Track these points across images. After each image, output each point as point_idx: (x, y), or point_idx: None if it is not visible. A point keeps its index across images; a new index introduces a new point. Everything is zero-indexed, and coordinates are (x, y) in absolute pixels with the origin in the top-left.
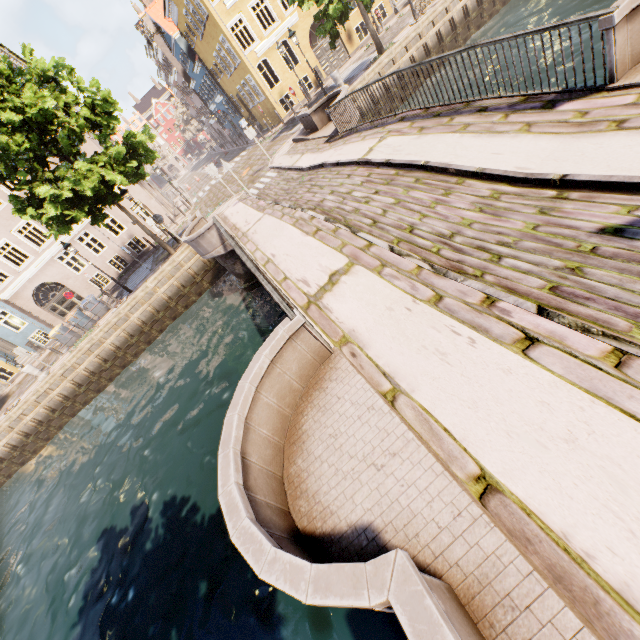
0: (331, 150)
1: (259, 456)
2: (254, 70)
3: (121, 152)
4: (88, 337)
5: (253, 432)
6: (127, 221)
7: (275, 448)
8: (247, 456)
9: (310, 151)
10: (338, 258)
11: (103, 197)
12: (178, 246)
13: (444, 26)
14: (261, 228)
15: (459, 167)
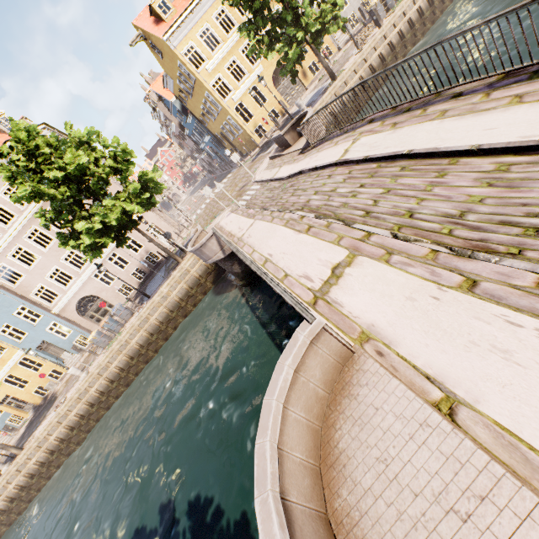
0: (306, 159)
1: (298, 491)
2: (233, 112)
3: (137, 188)
4: (117, 339)
5: (287, 459)
6: (144, 240)
7: (312, 474)
8: (286, 495)
9: (287, 163)
10: (337, 251)
11: (125, 224)
12: (184, 255)
13: (384, 49)
14: (254, 232)
15: (449, 148)
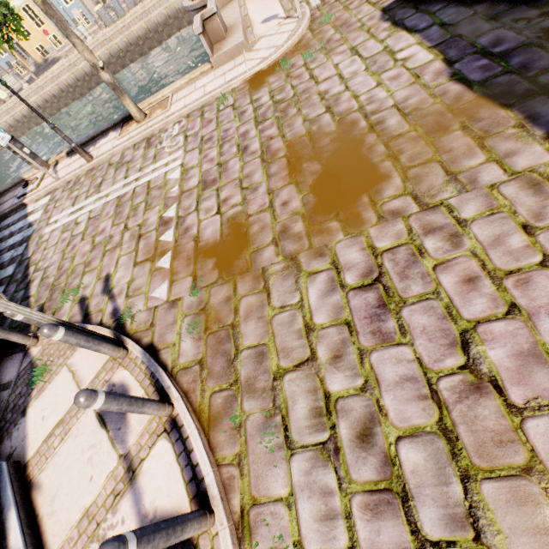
0: None
1: None
2: None
3: None
4: (122, 19)
5: None
6: None
7: None
8: None
9: None
10: None
11: None
12: None
13: None
14: None
15: None
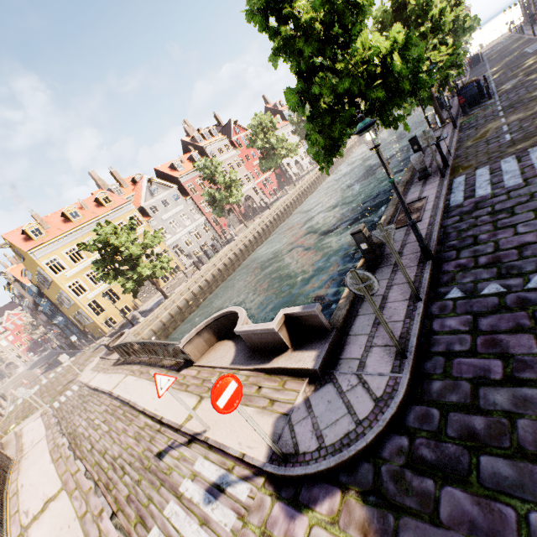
0: (109, 375)
1: None
2: (85, 307)
3: None
4: None
5: None
6: None
7: None
8: None
9: (103, 370)
10: (57, 484)
11: None
12: None
13: (203, 282)
14: (33, 452)
15: (138, 406)
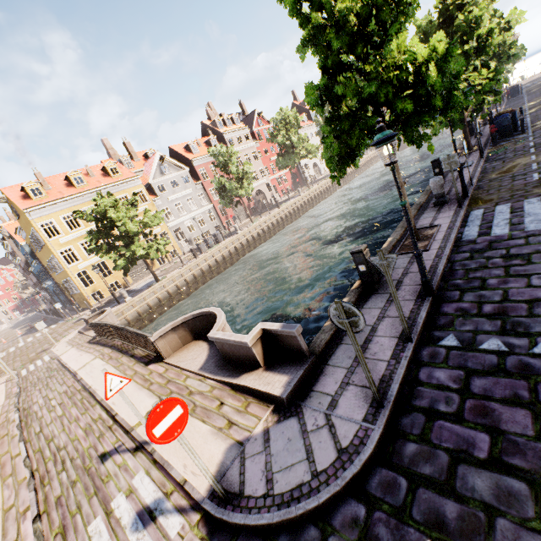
0: (81, 352)
1: None
2: (74, 276)
3: None
4: None
5: None
6: None
7: None
8: None
9: (77, 346)
10: None
11: None
12: None
13: (198, 271)
14: None
15: (97, 395)
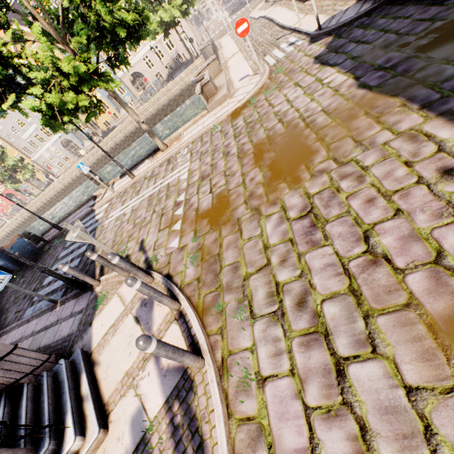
0: (267, 10)
1: None
2: None
3: (181, 0)
4: (154, 96)
5: None
6: (176, 43)
7: None
8: None
9: (264, 9)
10: (237, 50)
11: (170, 23)
12: (197, 58)
13: None
14: (227, 45)
15: (276, 21)
